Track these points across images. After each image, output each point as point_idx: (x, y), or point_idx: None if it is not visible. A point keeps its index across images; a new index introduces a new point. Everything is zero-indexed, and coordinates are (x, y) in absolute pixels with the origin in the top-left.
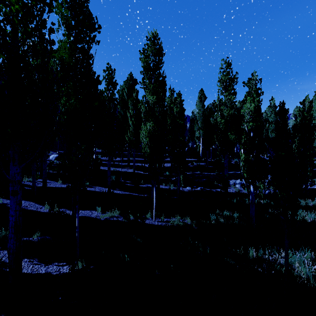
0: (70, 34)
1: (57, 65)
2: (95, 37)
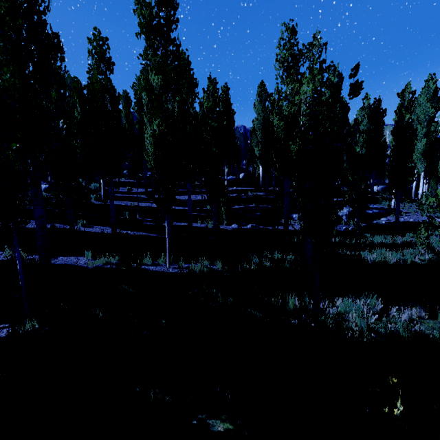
0: None
1: None
2: None
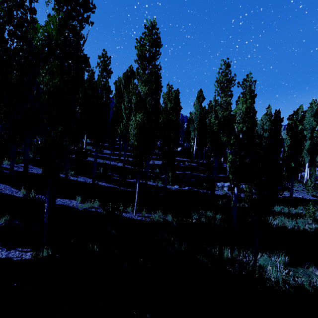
0: (60, 10)
1: (43, 41)
2: (88, 17)
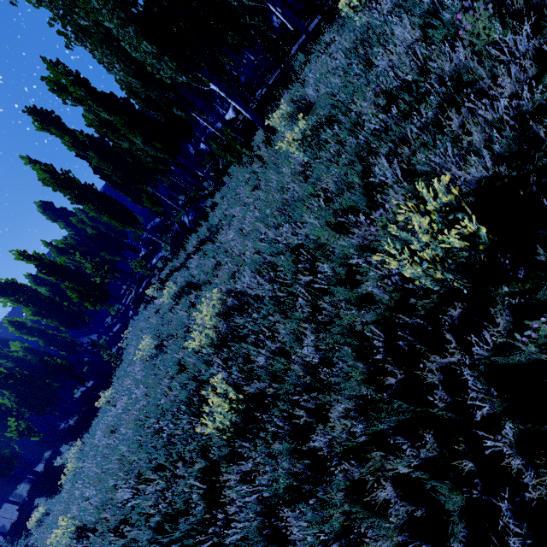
0: None
1: None
2: None
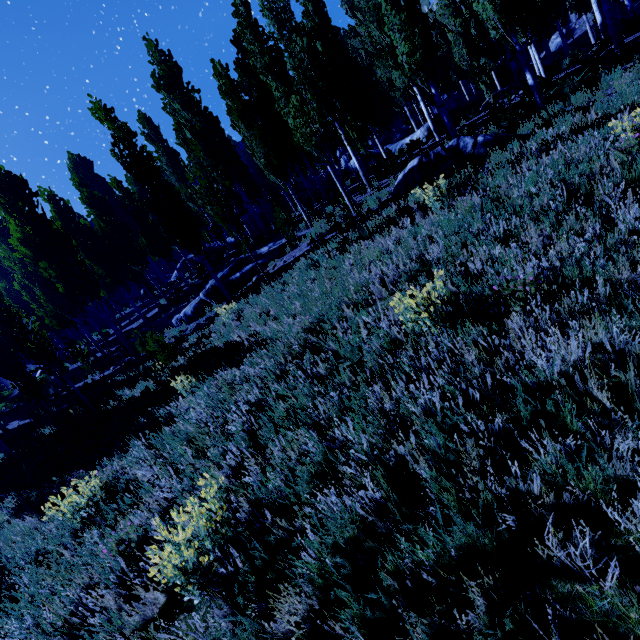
0: None
1: None
2: None
